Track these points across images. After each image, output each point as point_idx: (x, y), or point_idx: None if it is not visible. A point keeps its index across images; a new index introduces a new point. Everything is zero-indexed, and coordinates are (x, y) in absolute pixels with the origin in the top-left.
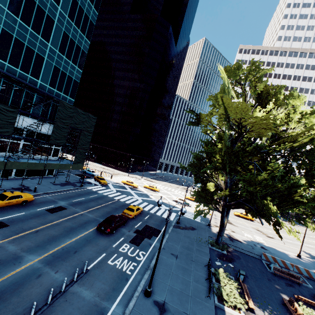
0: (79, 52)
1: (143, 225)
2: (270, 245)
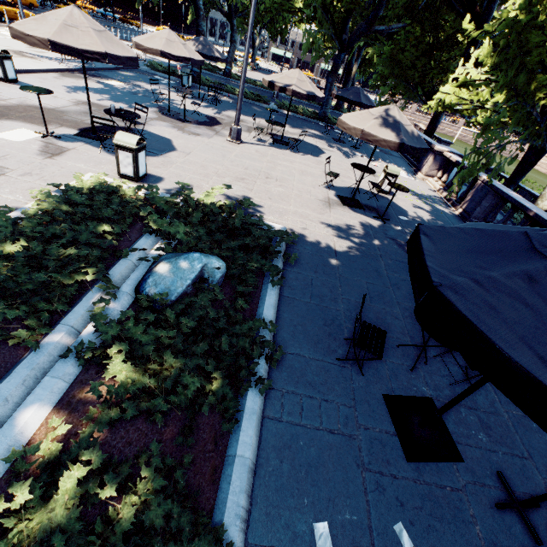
0: None
1: None
2: None
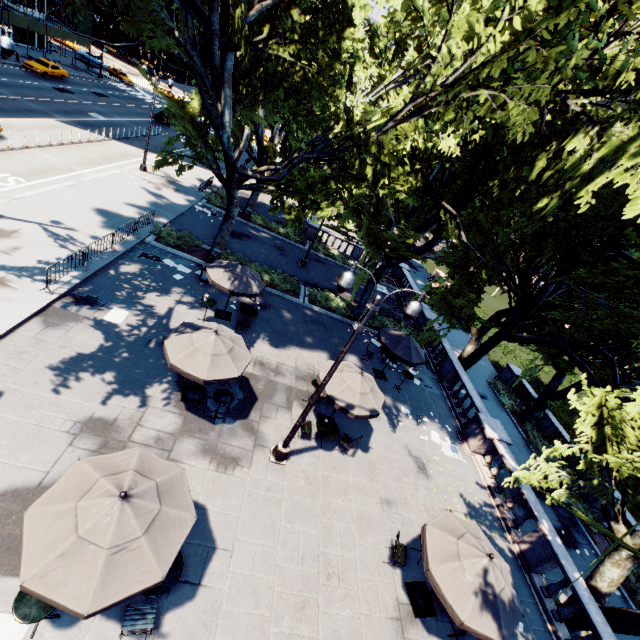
0: None
1: None
2: None
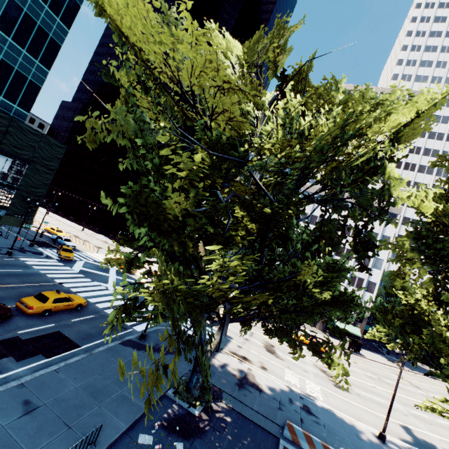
0: (46, 40)
1: (50, 330)
2: (329, 405)
